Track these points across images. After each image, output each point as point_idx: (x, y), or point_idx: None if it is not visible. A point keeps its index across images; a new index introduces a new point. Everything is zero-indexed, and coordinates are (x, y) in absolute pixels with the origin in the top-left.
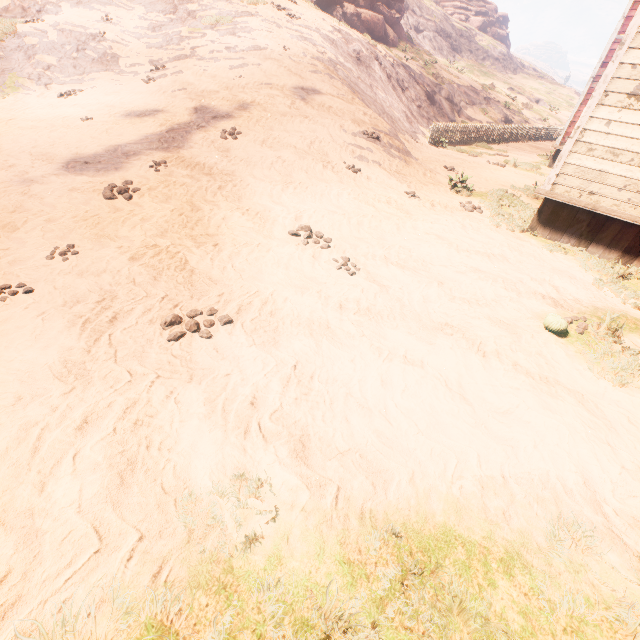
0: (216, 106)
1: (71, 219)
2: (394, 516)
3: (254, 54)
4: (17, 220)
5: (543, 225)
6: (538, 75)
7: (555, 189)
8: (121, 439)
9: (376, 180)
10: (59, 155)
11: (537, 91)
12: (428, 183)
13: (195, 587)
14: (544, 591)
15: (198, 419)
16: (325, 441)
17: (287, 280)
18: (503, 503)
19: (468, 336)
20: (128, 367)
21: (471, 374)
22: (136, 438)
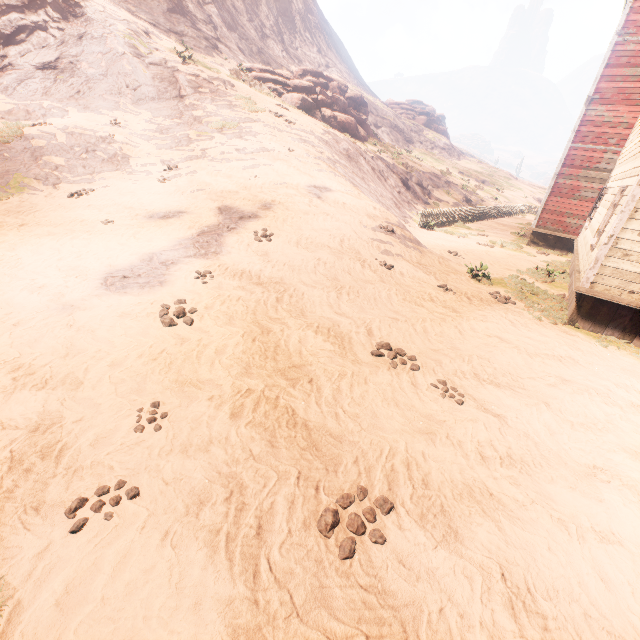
0: (239, 206)
1: (138, 360)
2: None
3: (263, 155)
4: (75, 368)
5: (584, 318)
6: (477, 161)
7: (594, 287)
8: None
9: (408, 275)
10: (91, 269)
11: (481, 174)
12: (448, 272)
13: None
14: None
15: None
16: None
17: (408, 424)
18: None
19: (626, 482)
20: (319, 625)
21: None
22: None
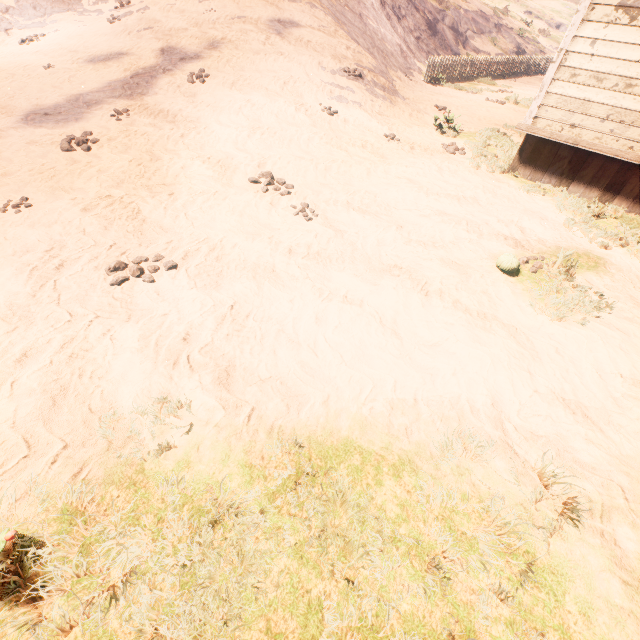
0: (184, 46)
1: (27, 173)
2: (301, 431)
3: None
4: None
5: (524, 165)
6: None
7: (536, 123)
8: (56, 369)
9: (354, 123)
10: (19, 107)
11: (559, 14)
12: (413, 125)
13: (109, 483)
14: (426, 489)
15: (131, 353)
16: (249, 370)
17: (239, 227)
18: (407, 421)
19: (415, 277)
20: (70, 309)
21: (409, 312)
22: (70, 369)
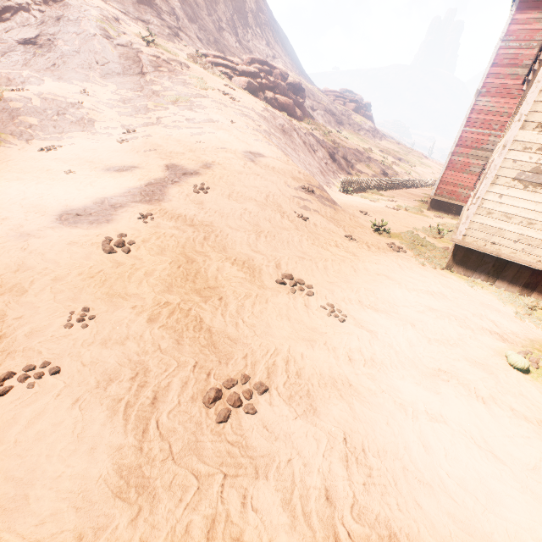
0: (184, 164)
1: (77, 277)
2: None
3: (209, 125)
4: (23, 280)
5: (458, 264)
6: (396, 142)
7: (465, 239)
8: None
9: (321, 226)
10: (50, 207)
11: (398, 153)
12: (356, 226)
13: None
14: None
15: (285, 533)
16: (414, 540)
17: (294, 333)
18: None
19: (462, 381)
20: (189, 466)
21: (485, 425)
22: None
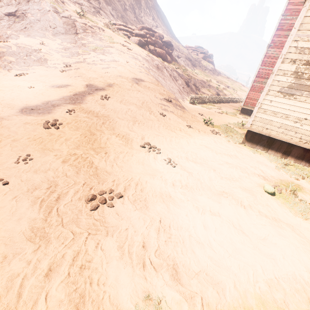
0: (97, 84)
1: (26, 139)
2: None
3: (113, 63)
4: None
5: (248, 141)
6: (226, 77)
7: (252, 126)
8: (73, 280)
9: (173, 120)
10: (17, 105)
11: (227, 83)
12: (194, 121)
13: None
14: None
15: (116, 260)
16: (186, 267)
17: (145, 171)
18: (282, 295)
19: (234, 197)
20: (70, 229)
21: (242, 218)
22: (83, 278)
